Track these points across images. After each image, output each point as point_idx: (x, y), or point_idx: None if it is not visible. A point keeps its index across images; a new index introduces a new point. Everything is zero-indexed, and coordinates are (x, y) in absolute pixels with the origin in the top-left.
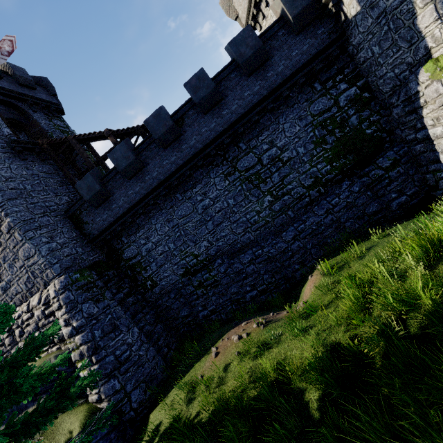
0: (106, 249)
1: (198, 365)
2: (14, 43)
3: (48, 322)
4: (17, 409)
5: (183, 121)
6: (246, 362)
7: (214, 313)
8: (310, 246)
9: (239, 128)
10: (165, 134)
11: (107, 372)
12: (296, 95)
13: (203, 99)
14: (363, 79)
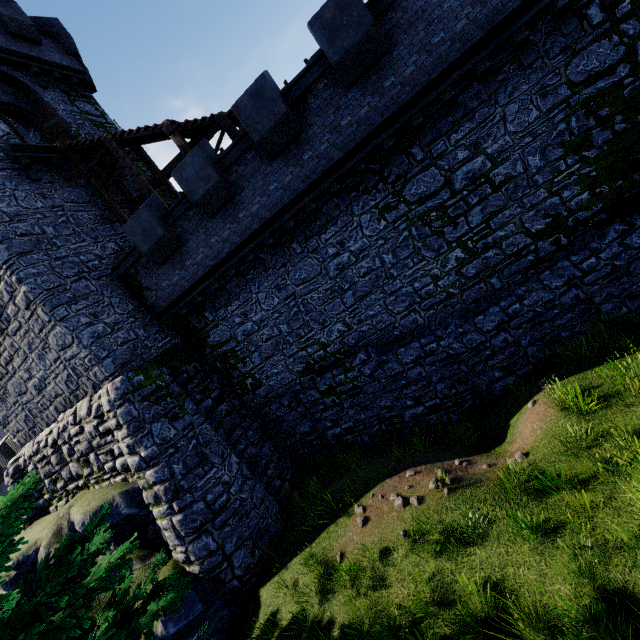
0: (182, 329)
1: (333, 529)
2: None
3: (105, 442)
4: None
5: (306, 103)
6: (421, 557)
7: (351, 432)
8: (527, 342)
9: (415, 116)
10: (272, 132)
11: (196, 526)
12: (543, 39)
13: (347, 54)
14: None
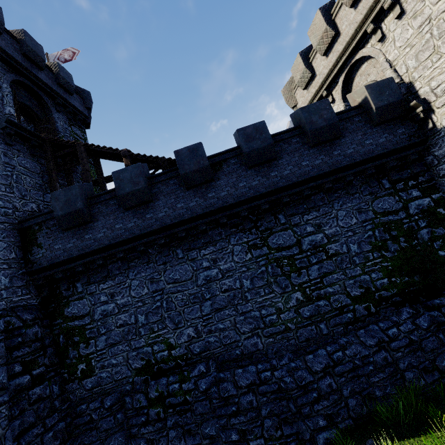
0: (47, 292)
1: None
2: (76, 55)
3: None
4: None
5: (221, 167)
6: None
7: None
8: (348, 393)
9: (285, 196)
10: (194, 172)
11: None
12: (359, 185)
13: (254, 150)
14: (439, 193)
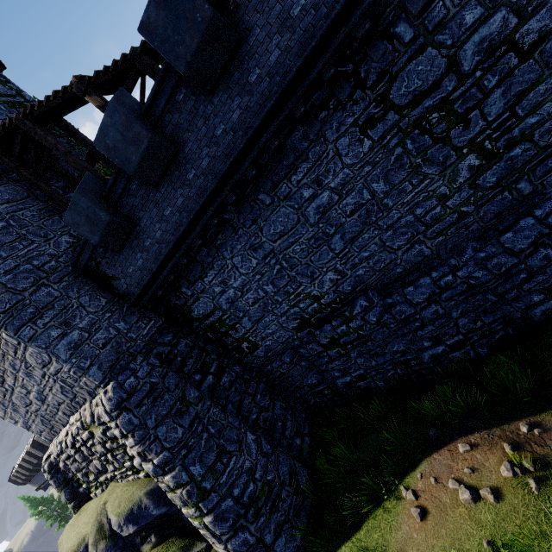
0: (163, 309)
1: (381, 515)
2: None
3: (117, 445)
4: (124, 548)
5: None
6: None
7: (363, 378)
8: None
9: None
10: (200, 52)
11: (229, 524)
12: None
13: None
14: None
